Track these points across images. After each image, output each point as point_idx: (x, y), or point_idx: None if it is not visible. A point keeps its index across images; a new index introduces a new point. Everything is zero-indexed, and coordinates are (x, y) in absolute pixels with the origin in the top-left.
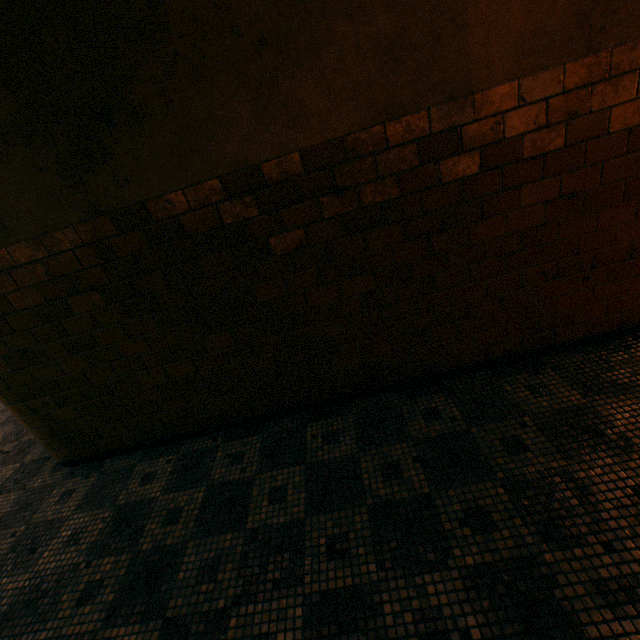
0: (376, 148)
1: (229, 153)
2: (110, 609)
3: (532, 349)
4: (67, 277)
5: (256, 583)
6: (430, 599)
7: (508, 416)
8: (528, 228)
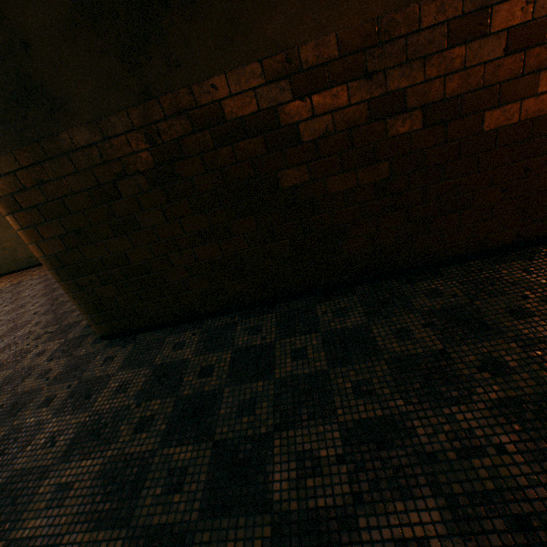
0: (408, 30)
1: (271, 35)
2: (164, 435)
3: (525, 240)
4: (118, 161)
5: (292, 416)
6: (460, 424)
7: (508, 292)
8: (540, 116)
